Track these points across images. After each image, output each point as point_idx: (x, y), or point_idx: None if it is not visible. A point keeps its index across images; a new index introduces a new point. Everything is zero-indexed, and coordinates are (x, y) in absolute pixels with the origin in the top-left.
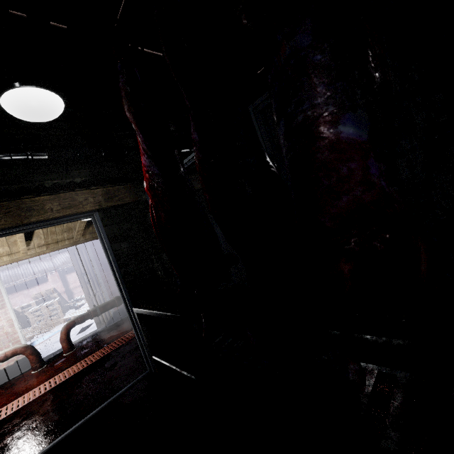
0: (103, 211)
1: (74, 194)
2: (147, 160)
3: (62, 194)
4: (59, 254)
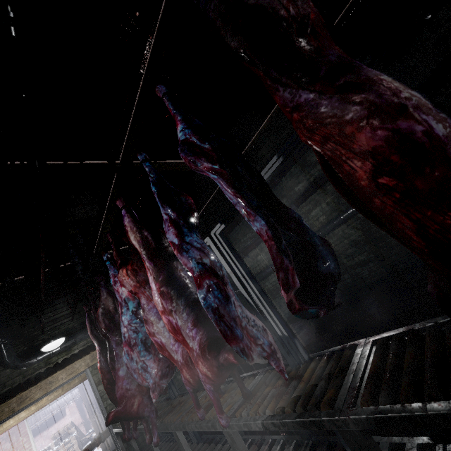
0: (92, 365)
1: (74, 364)
2: (99, 354)
3: (67, 367)
4: None
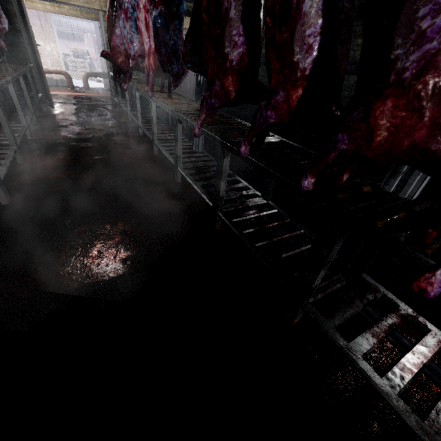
0: (104, 11)
1: None
2: (109, 5)
3: None
4: None
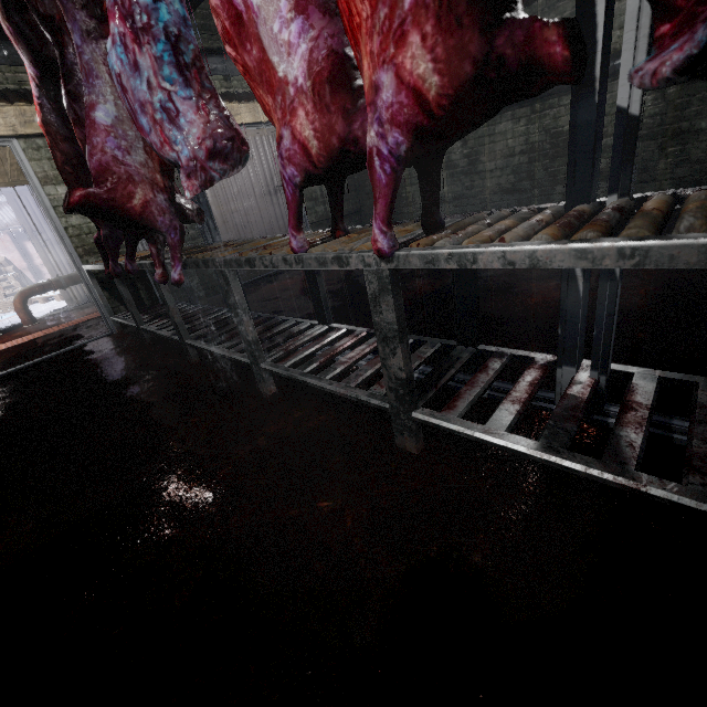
0: (24, 138)
1: None
2: (37, 90)
3: None
4: (4, 205)
